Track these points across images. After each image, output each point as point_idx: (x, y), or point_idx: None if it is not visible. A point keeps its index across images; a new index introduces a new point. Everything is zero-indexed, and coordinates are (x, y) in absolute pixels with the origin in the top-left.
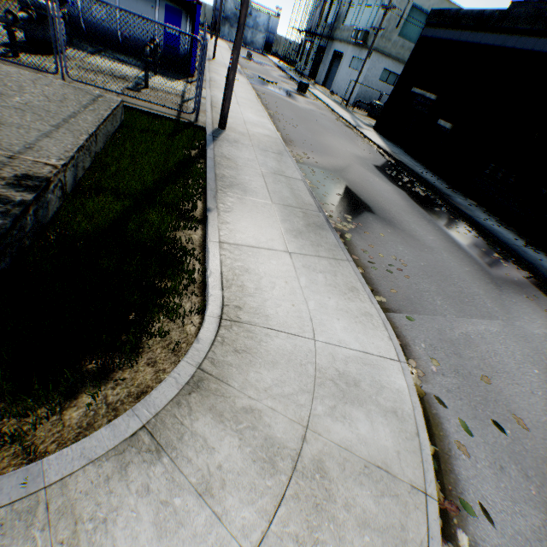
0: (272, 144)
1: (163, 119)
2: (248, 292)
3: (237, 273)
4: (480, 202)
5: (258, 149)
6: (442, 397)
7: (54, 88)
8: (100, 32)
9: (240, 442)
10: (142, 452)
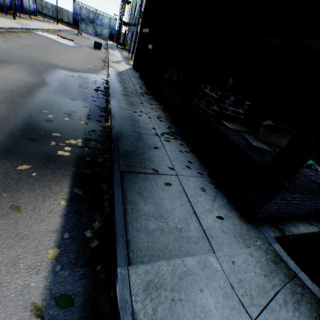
0: None
1: None
2: None
3: None
4: (163, 103)
5: None
6: None
7: None
8: None
9: None
10: None
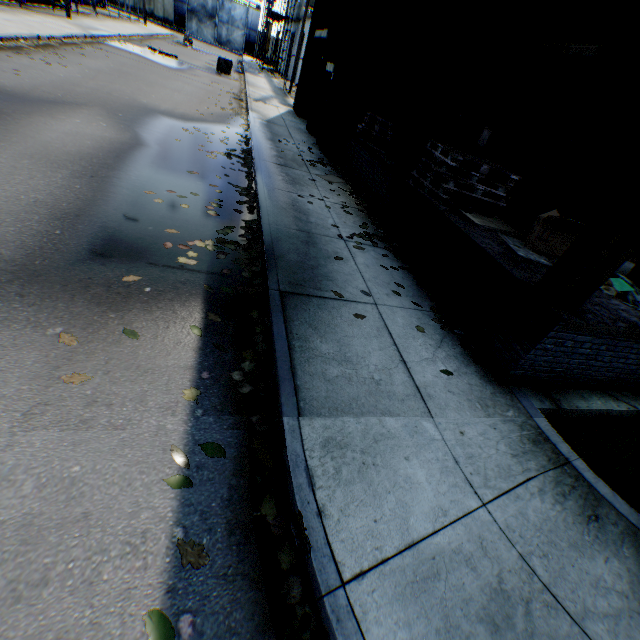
0: None
1: None
2: None
3: None
4: (352, 181)
5: None
6: None
7: None
8: None
9: None
10: None
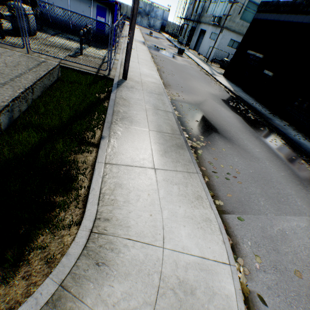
0: (155, 88)
1: (87, 74)
2: (117, 205)
3: (112, 189)
4: (291, 123)
5: (146, 92)
6: (263, 294)
7: (14, 57)
8: (59, 22)
9: None
10: None
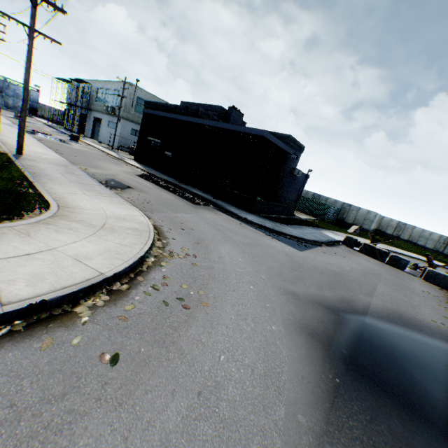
0: (62, 162)
1: None
2: (69, 202)
3: (61, 198)
4: (195, 186)
5: (53, 164)
6: (163, 225)
7: None
8: None
9: (80, 224)
10: (43, 224)
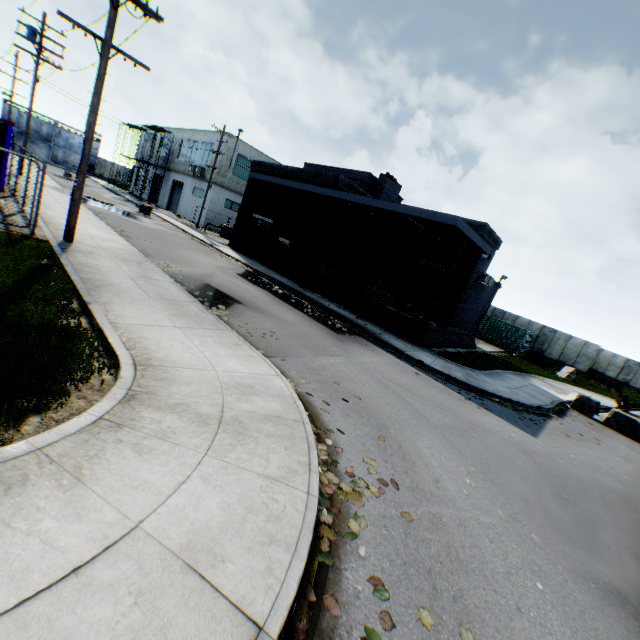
0: (131, 256)
1: None
2: (152, 350)
3: (137, 341)
4: (325, 295)
5: (119, 260)
6: (311, 392)
7: None
8: None
9: (179, 417)
10: (107, 428)
